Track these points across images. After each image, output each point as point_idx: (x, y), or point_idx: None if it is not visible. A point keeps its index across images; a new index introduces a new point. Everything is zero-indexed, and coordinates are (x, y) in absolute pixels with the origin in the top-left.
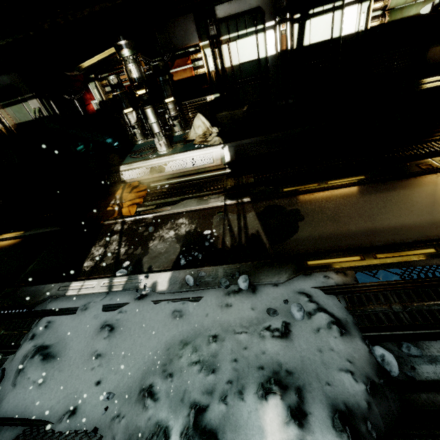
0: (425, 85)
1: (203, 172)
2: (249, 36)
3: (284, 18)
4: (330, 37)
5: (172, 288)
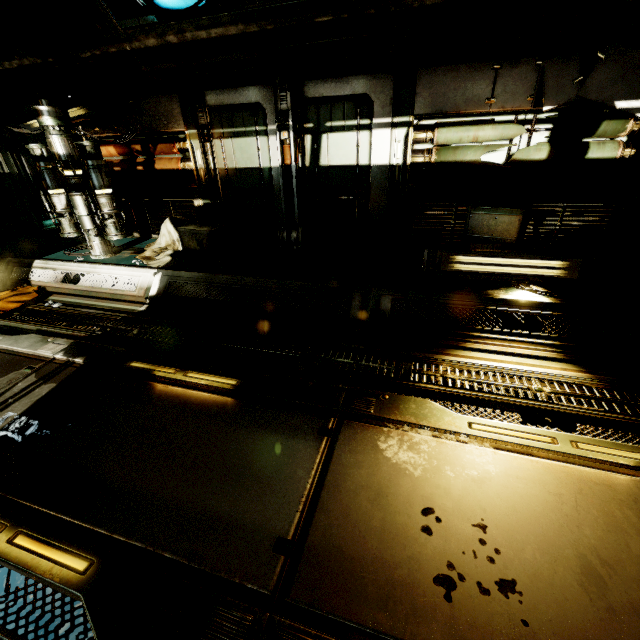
0: (458, 265)
1: (118, 301)
2: (249, 136)
3: (286, 124)
4: (356, 163)
5: None
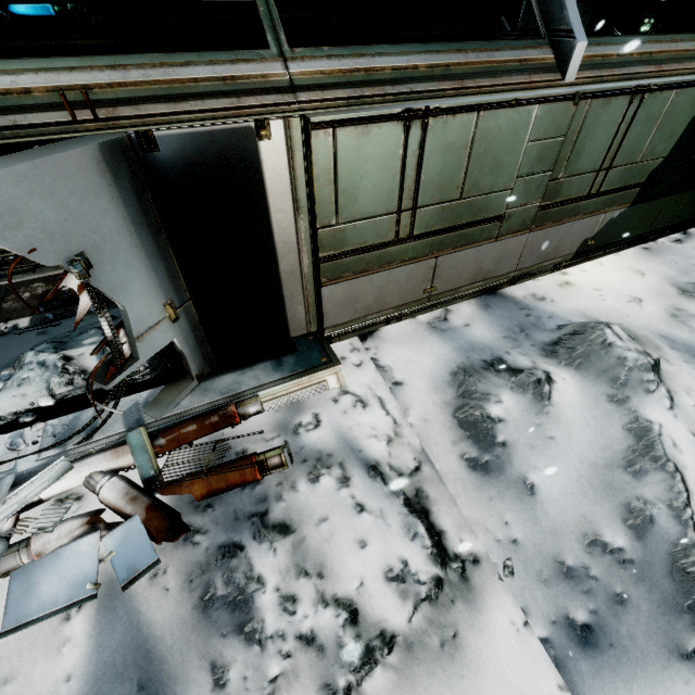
0: None
1: None
2: None
3: None
4: None
5: (34, 324)
